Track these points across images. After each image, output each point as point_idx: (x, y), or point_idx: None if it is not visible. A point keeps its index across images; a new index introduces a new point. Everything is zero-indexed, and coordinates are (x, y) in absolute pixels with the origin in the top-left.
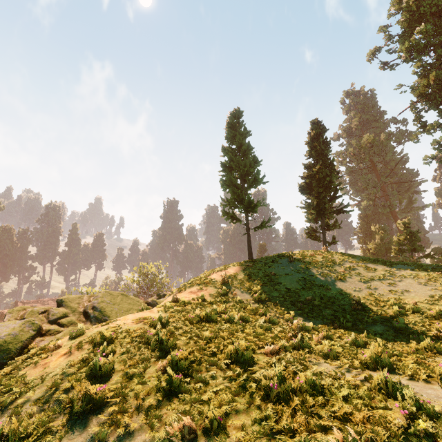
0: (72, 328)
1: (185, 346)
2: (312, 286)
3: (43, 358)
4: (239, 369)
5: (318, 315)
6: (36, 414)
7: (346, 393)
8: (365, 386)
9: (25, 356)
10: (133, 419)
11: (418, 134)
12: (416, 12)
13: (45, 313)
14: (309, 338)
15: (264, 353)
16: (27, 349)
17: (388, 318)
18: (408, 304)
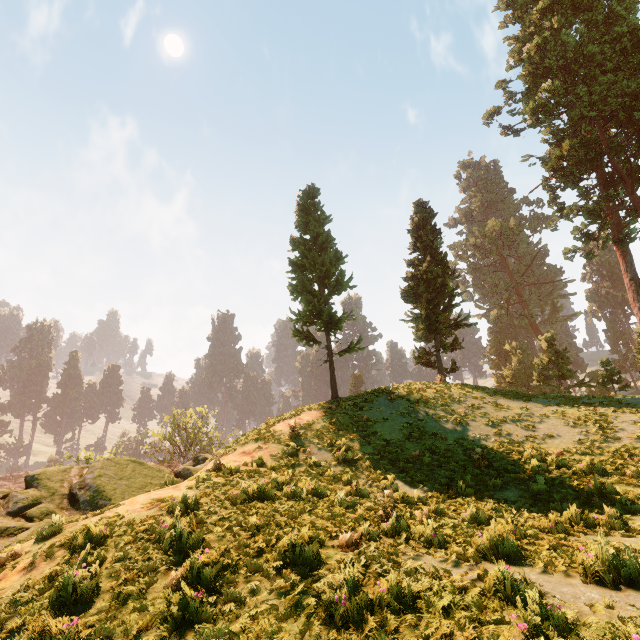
0: (46, 522)
1: (218, 542)
2: (421, 436)
3: None
4: (296, 574)
5: (428, 479)
6: None
7: (447, 602)
8: (476, 588)
9: None
10: None
11: (555, 219)
12: (540, 65)
13: (4, 500)
14: (410, 515)
15: (338, 545)
16: None
17: (524, 478)
18: (551, 455)
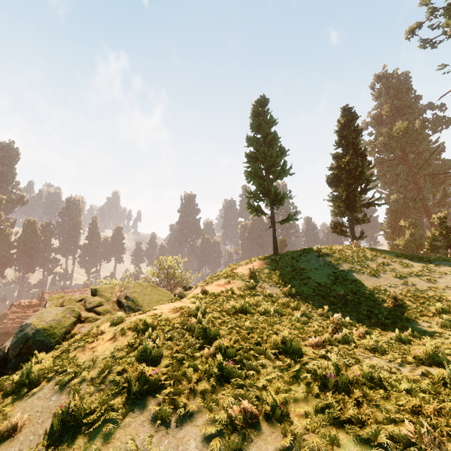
0: (108, 316)
1: (227, 335)
2: (344, 282)
3: (89, 343)
4: (289, 359)
5: (352, 311)
6: (95, 393)
7: (408, 386)
8: (427, 381)
9: (71, 340)
10: (191, 402)
11: None
12: None
13: (82, 302)
14: (348, 332)
15: (308, 345)
16: (70, 334)
17: (430, 315)
18: None
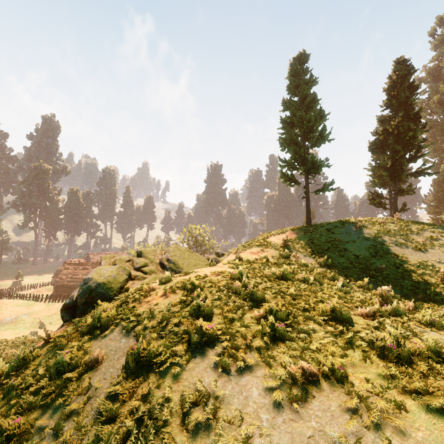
0: (154, 276)
1: (273, 300)
2: (385, 255)
3: (144, 297)
4: (340, 326)
5: (394, 285)
6: (158, 340)
7: None
8: None
9: (127, 294)
10: (247, 356)
11: None
12: None
13: (130, 262)
14: None
15: (357, 314)
16: (124, 289)
17: None
18: None
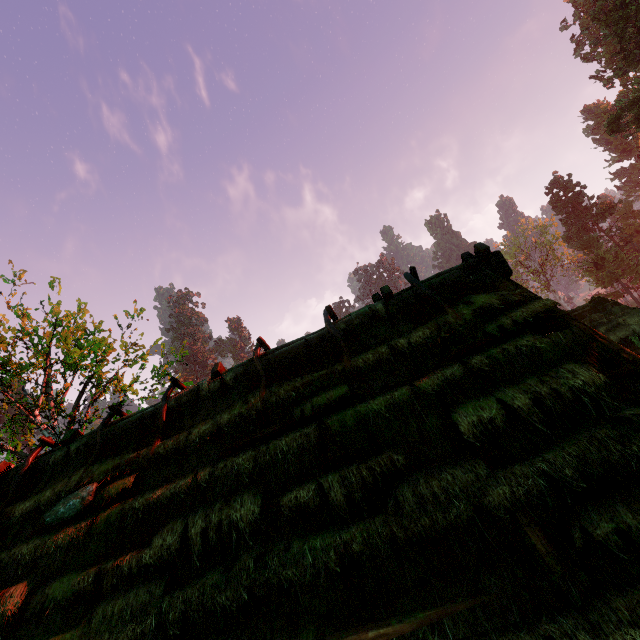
0: None
1: None
2: None
3: None
4: None
5: None
6: None
7: None
8: None
9: None
10: None
11: None
12: None
13: None
14: None
15: None
16: None
17: None
18: None
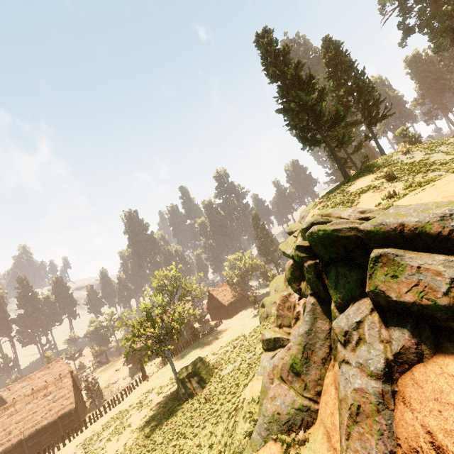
0: None
1: None
2: None
3: None
4: None
5: None
6: None
7: None
8: None
9: None
10: None
11: (404, 38)
12: None
13: None
14: None
15: None
16: None
17: None
18: None
